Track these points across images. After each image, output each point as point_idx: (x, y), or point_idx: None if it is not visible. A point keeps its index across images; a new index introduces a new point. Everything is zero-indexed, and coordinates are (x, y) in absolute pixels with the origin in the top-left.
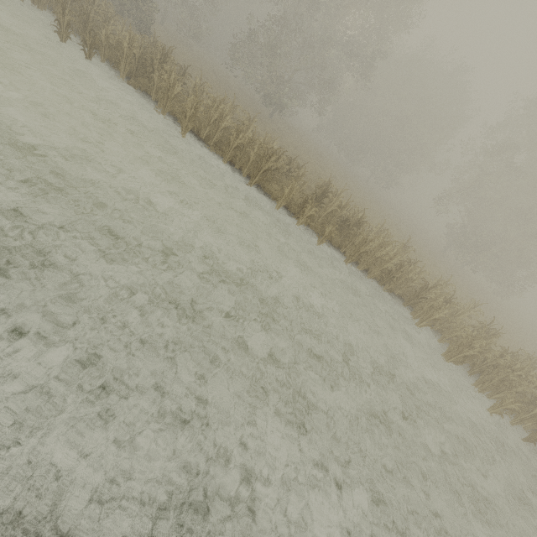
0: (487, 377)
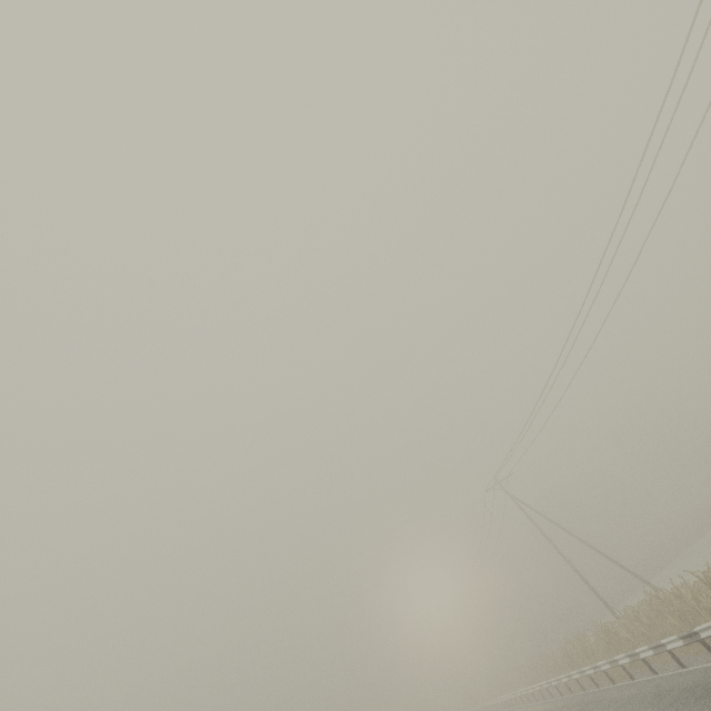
0: None
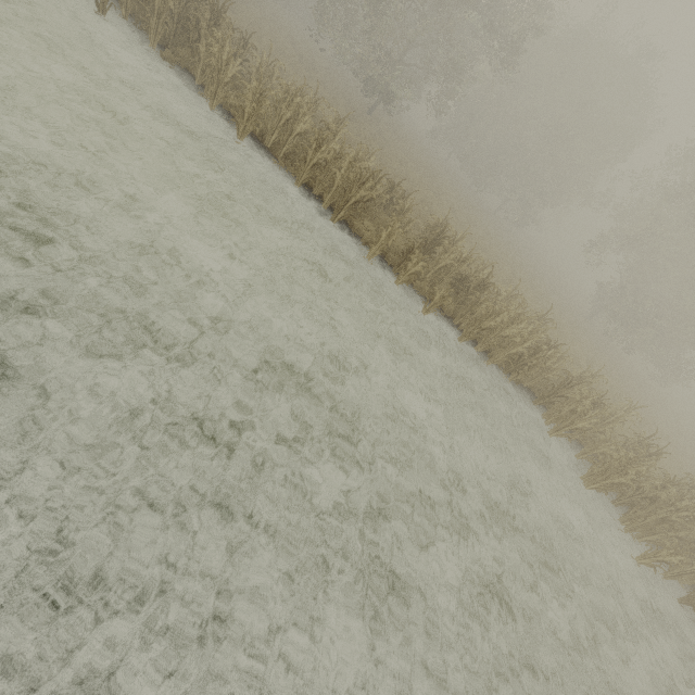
0: (639, 514)
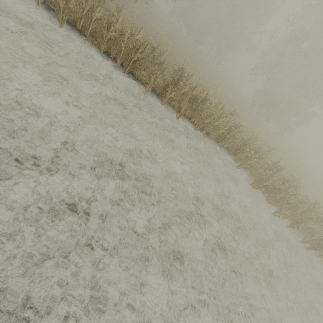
0: (273, 196)
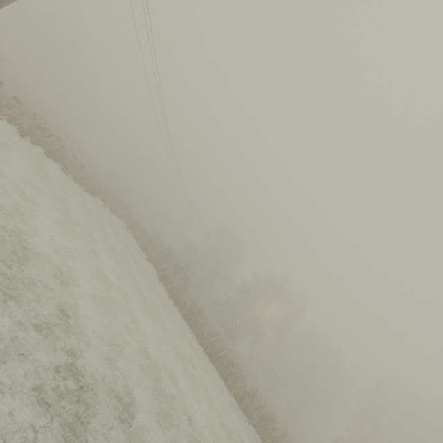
0: None
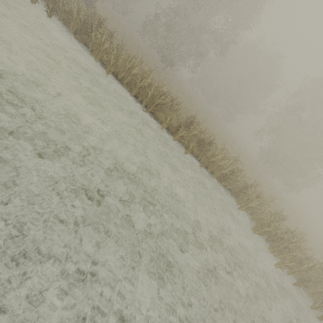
0: (276, 245)
